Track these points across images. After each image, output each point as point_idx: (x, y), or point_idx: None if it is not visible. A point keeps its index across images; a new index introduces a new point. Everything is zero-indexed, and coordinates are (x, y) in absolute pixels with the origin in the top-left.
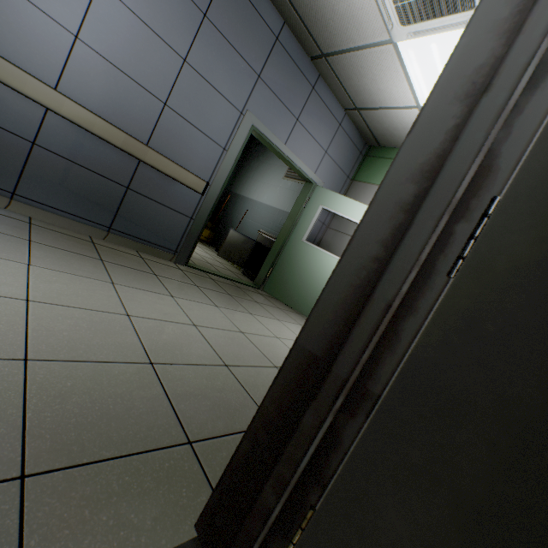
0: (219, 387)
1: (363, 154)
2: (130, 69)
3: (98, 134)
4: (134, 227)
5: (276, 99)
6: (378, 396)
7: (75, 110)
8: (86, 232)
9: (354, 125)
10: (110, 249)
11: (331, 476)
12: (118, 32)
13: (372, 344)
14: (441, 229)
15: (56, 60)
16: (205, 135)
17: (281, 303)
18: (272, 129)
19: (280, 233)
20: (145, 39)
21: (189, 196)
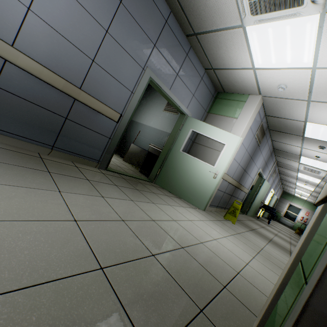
0: (155, 280)
1: (214, 97)
2: (68, 35)
3: (44, 79)
4: (71, 145)
5: (165, 61)
6: None
7: (28, 61)
8: (35, 150)
9: (209, 79)
10: (53, 162)
11: None
12: (60, 8)
13: None
14: None
15: (12, 24)
16: (119, 83)
17: (167, 191)
18: (162, 80)
19: (165, 146)
20: (79, 15)
21: (108, 123)
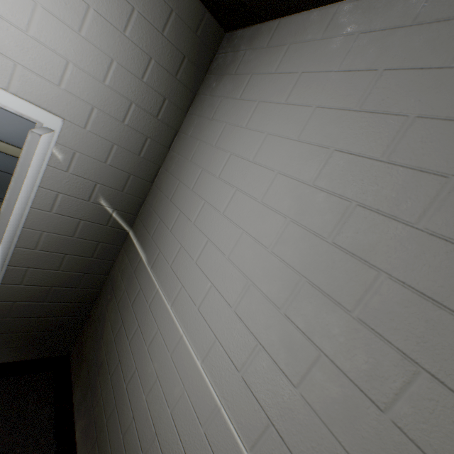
0: None
1: None
2: None
3: (11, 154)
4: None
5: None
6: None
7: None
8: None
9: None
10: None
11: None
12: None
13: None
14: None
15: None
16: None
17: None
18: None
19: None
20: None
21: None
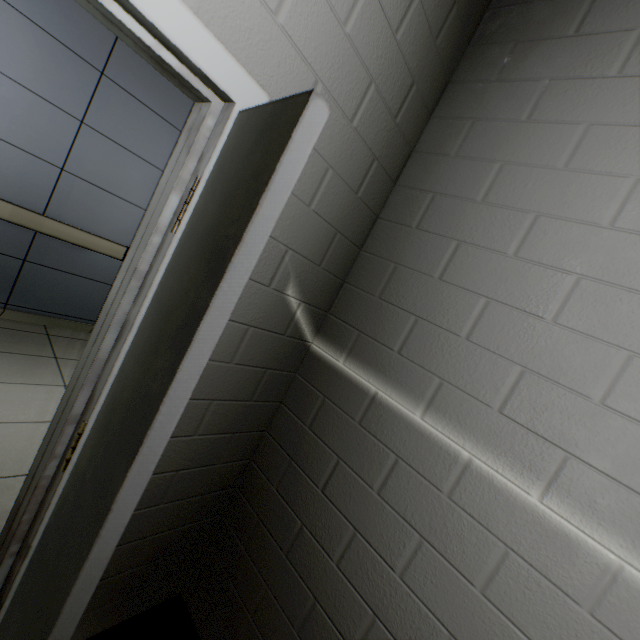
0: None
1: None
2: (11, 136)
3: None
4: (39, 300)
5: None
6: (30, 545)
7: None
8: None
9: None
10: (3, 330)
11: (6, 599)
12: None
13: (33, 509)
14: (72, 432)
15: None
16: (119, 198)
17: None
18: None
19: None
20: (26, 103)
21: (107, 263)
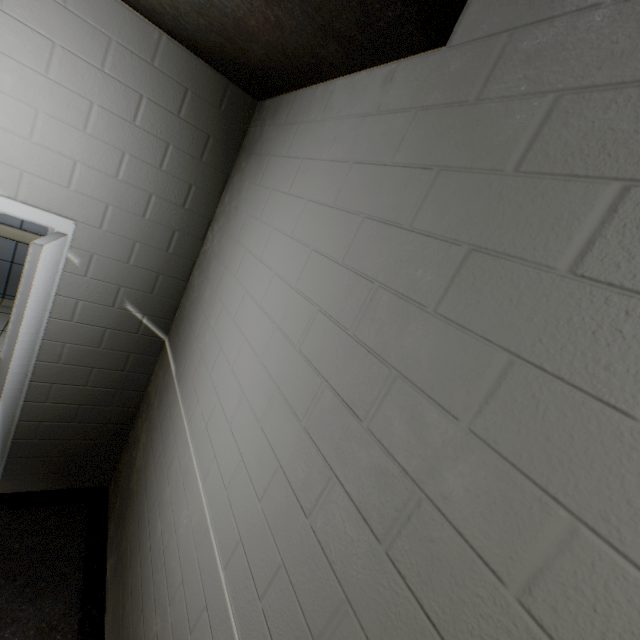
0: None
1: None
2: None
3: None
4: None
5: None
6: None
7: (36, 238)
8: None
9: None
10: None
11: None
12: None
13: None
14: None
15: None
16: None
17: None
18: None
19: None
20: None
21: None
